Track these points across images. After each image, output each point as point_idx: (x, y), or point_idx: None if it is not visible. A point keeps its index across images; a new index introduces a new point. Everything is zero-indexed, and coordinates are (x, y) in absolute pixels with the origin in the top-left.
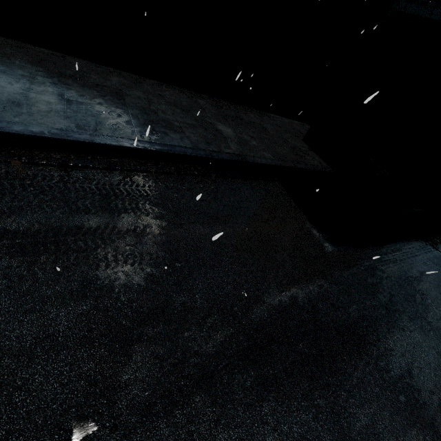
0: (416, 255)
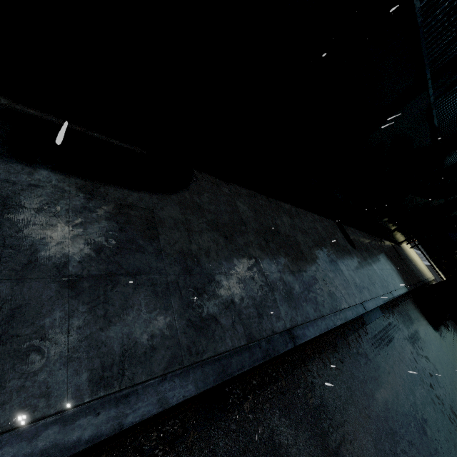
0: (445, 333)
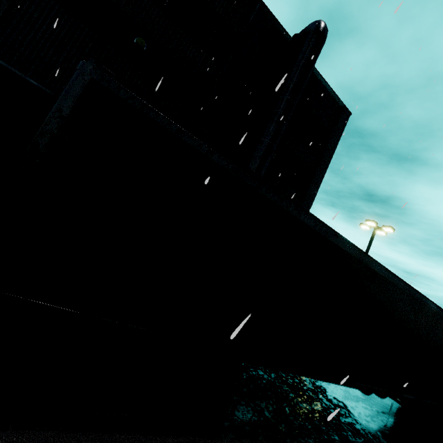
0: None
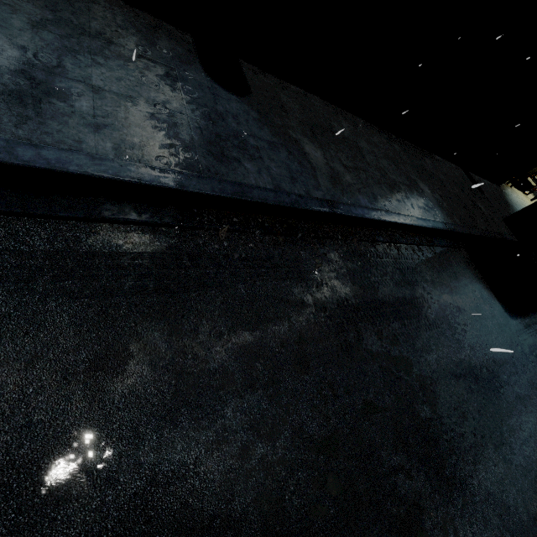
0: None
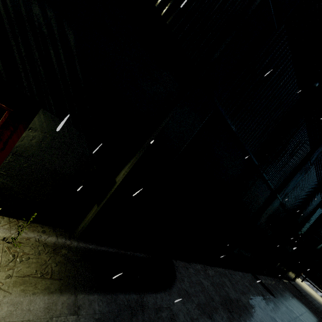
0: None
